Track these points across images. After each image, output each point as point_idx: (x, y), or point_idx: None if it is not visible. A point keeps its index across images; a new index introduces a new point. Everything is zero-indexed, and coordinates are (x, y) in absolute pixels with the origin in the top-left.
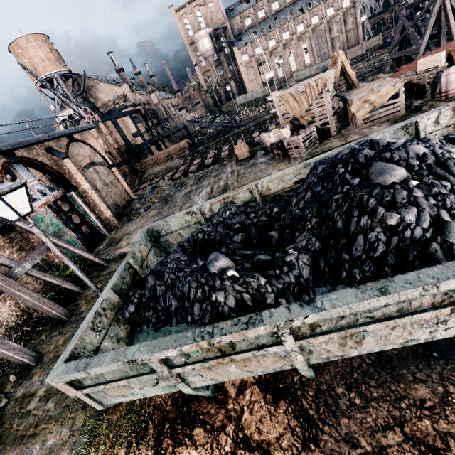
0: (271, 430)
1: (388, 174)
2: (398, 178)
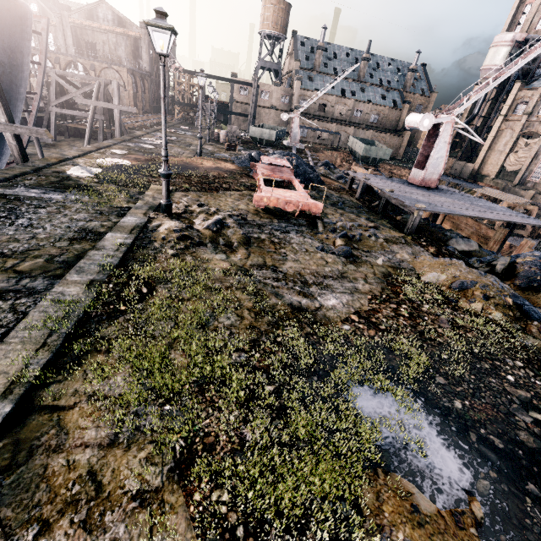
0: None
1: None
2: None
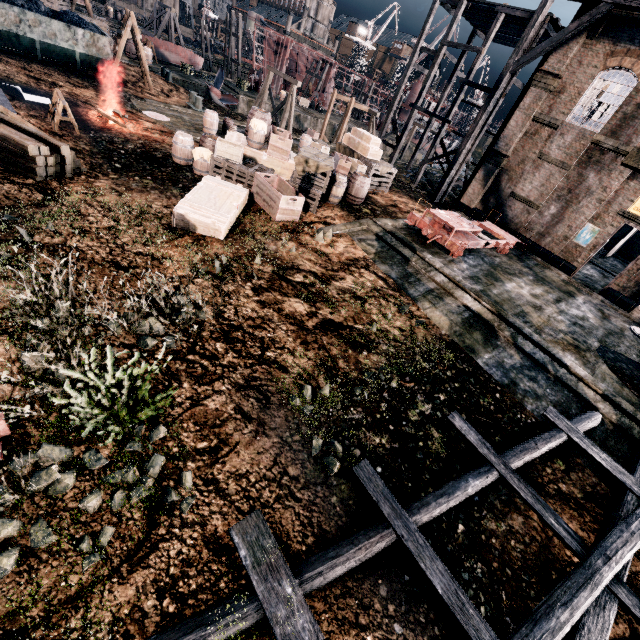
0: None
1: None
2: None
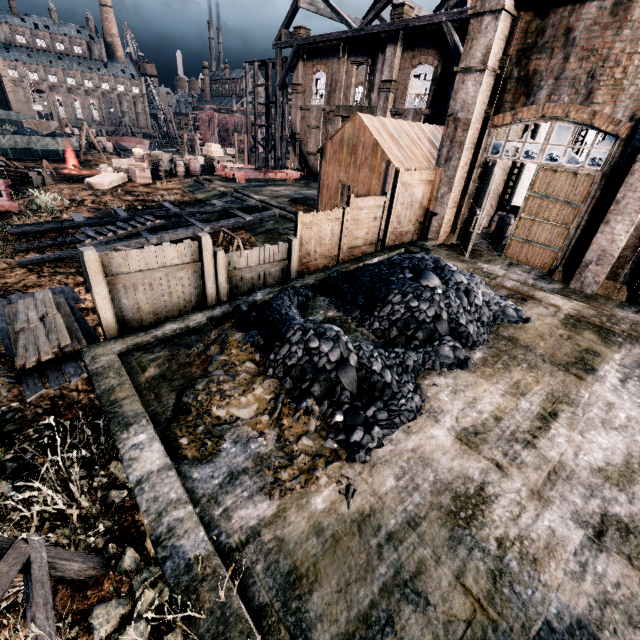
0: None
1: (26, 129)
2: (27, 129)
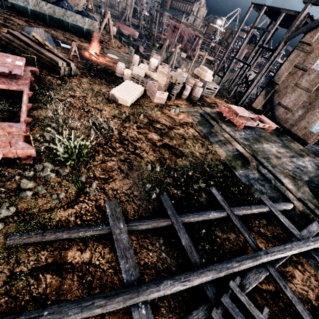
0: (40, 23)
1: (64, 1)
2: (65, 3)
